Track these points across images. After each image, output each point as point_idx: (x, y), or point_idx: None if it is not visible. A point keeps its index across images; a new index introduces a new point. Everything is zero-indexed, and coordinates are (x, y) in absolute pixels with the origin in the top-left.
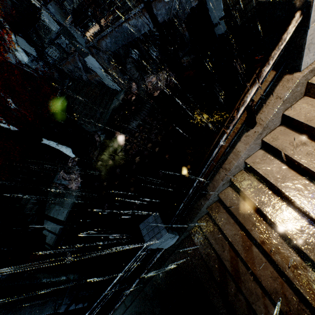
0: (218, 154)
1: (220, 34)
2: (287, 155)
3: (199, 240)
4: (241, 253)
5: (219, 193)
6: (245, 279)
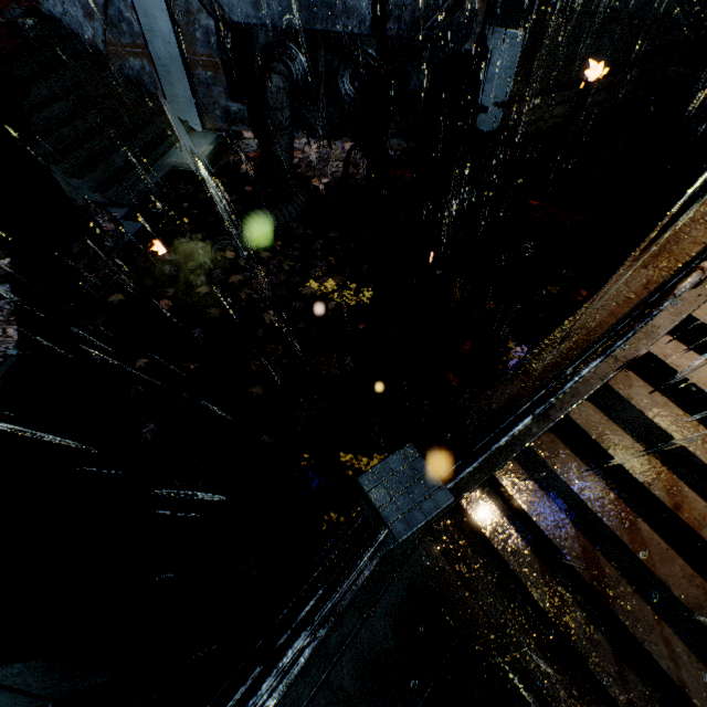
0: (597, 327)
1: (483, 132)
2: None
3: (490, 522)
4: (622, 535)
5: (570, 411)
6: (619, 592)
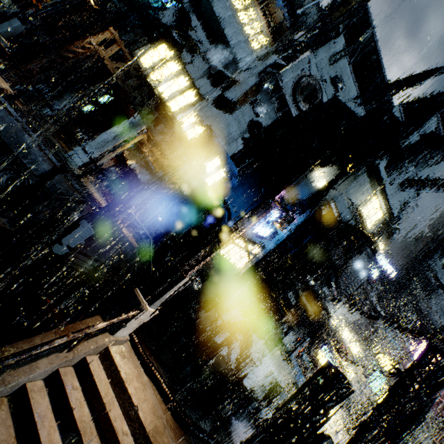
0: None
1: (54, 252)
2: (67, 392)
3: None
4: None
5: None
6: None
